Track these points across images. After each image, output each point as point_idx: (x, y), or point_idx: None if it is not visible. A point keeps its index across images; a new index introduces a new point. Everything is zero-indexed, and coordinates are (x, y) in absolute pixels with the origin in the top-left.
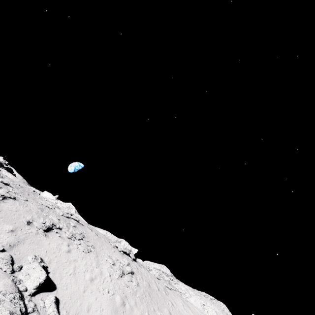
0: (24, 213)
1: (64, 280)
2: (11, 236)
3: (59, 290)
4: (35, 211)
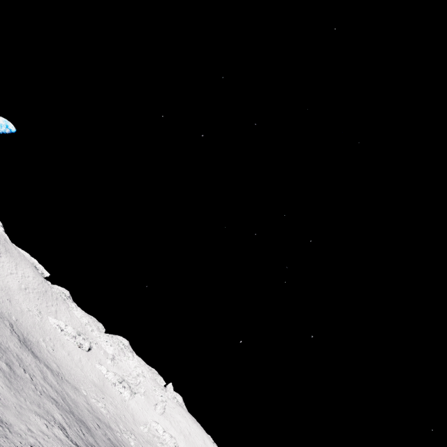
0: None
1: None
2: None
3: None
4: None
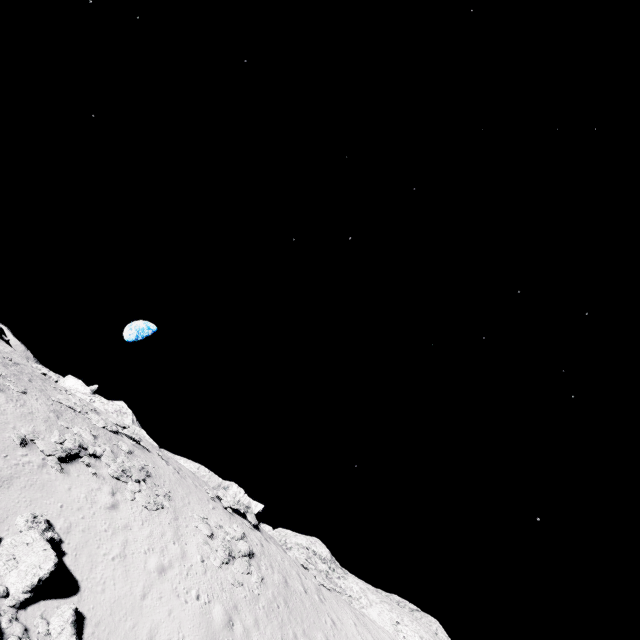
0: (17, 420)
1: (99, 572)
2: None
3: (85, 593)
4: (43, 416)
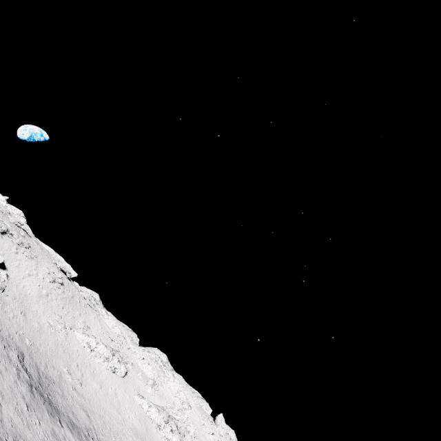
0: None
1: (12, 268)
2: None
3: (8, 271)
4: None
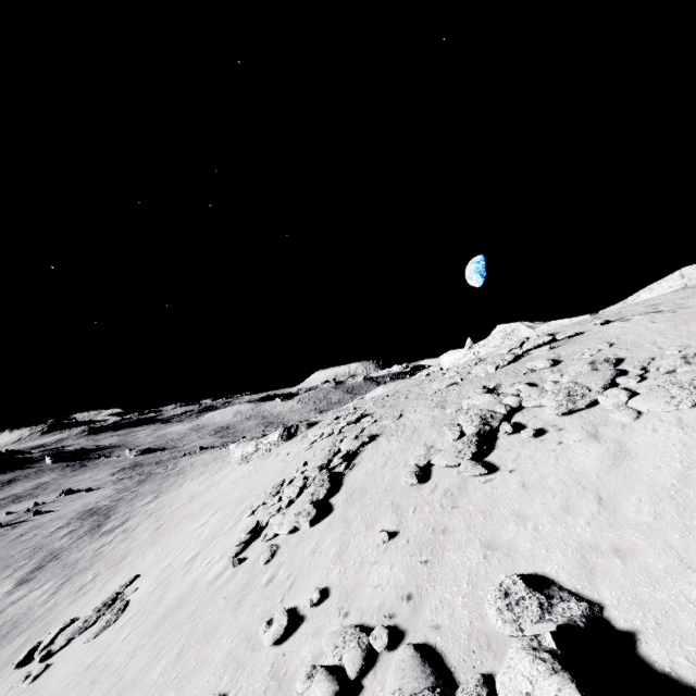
0: (405, 452)
1: None
2: (397, 557)
3: None
4: (427, 423)
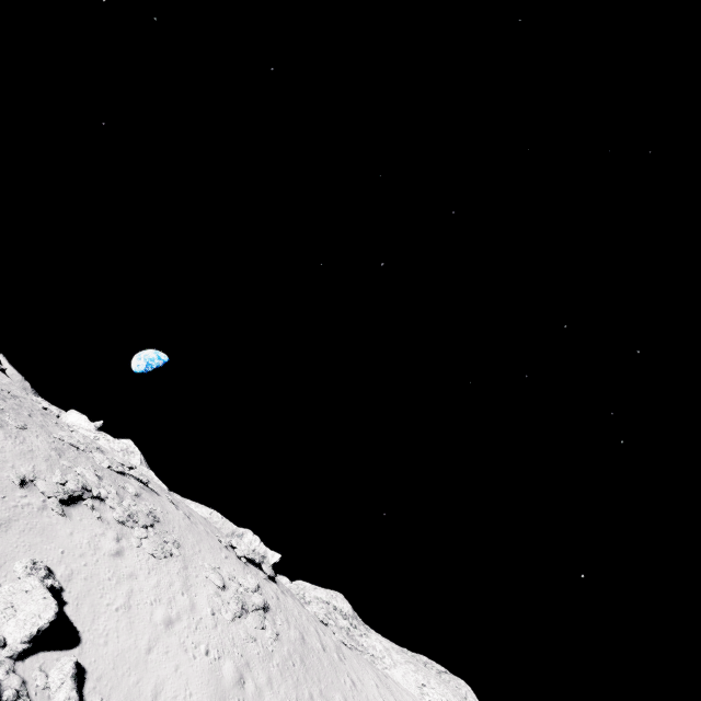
0: (16, 458)
1: (102, 623)
2: None
3: (87, 645)
4: (43, 455)
